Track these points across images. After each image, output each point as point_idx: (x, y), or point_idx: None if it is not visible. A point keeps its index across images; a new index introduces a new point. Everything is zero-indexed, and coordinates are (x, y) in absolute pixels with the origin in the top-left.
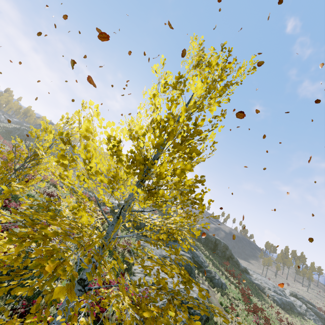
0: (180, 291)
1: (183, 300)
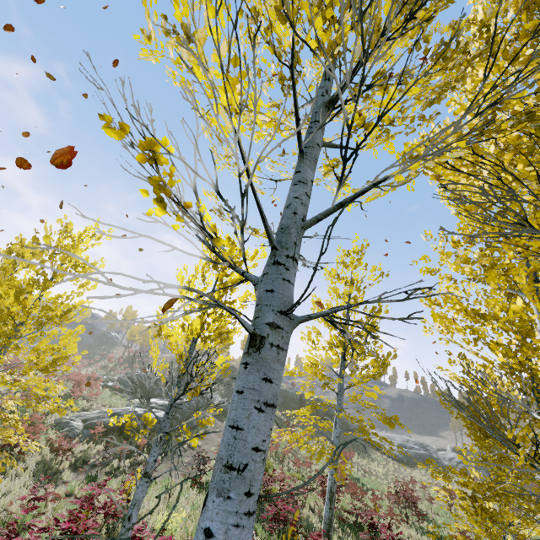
0: (121, 409)
1: (117, 413)
